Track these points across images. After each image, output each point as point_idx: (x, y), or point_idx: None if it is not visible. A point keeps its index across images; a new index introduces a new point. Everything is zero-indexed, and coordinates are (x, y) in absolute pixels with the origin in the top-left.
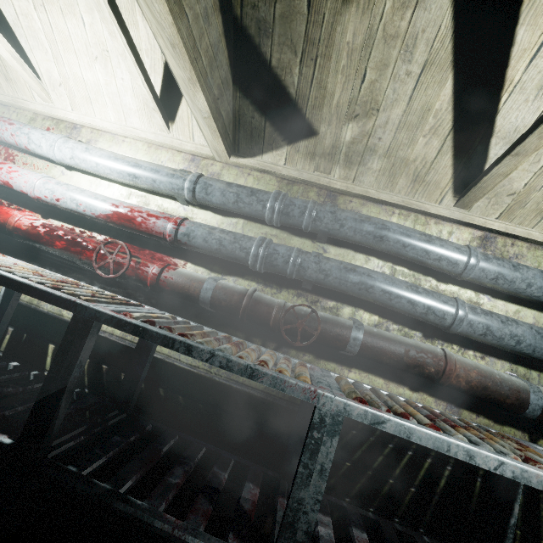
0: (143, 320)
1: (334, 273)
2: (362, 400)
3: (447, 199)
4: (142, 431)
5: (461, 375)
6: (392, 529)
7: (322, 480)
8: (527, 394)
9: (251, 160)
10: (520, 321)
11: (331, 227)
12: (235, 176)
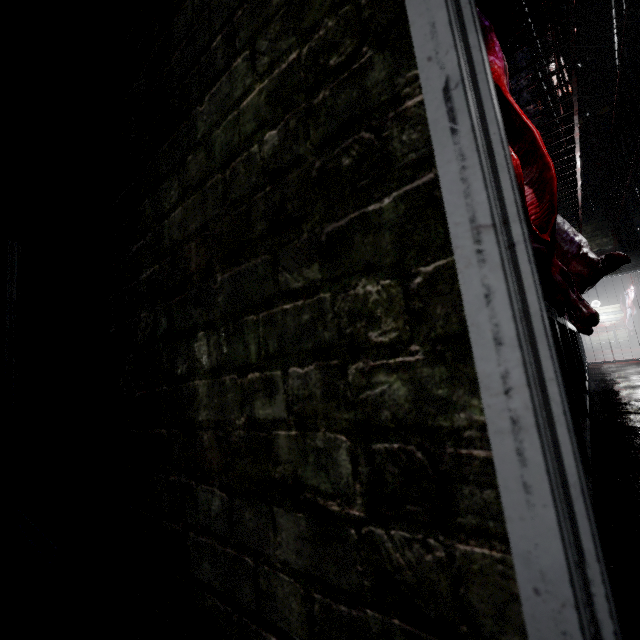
0: None
1: None
2: None
3: None
4: None
5: None
6: None
7: None
8: None
9: None
10: None
11: None
12: None
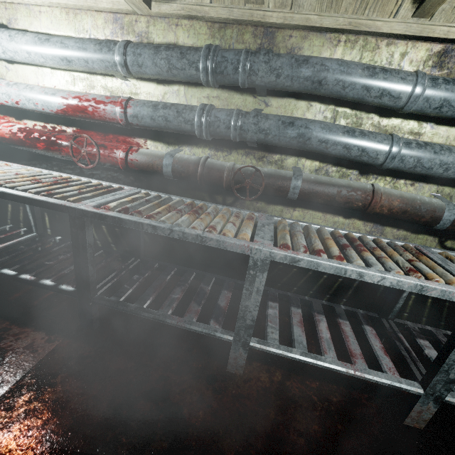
0: (118, 210)
1: (273, 131)
2: (286, 246)
3: (404, 9)
4: (152, 269)
5: (385, 205)
6: (319, 305)
7: (259, 296)
8: (441, 213)
9: (174, 6)
10: (454, 149)
11: (267, 80)
12: (163, 32)
